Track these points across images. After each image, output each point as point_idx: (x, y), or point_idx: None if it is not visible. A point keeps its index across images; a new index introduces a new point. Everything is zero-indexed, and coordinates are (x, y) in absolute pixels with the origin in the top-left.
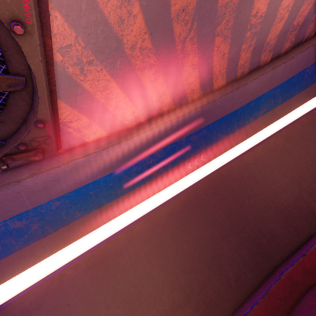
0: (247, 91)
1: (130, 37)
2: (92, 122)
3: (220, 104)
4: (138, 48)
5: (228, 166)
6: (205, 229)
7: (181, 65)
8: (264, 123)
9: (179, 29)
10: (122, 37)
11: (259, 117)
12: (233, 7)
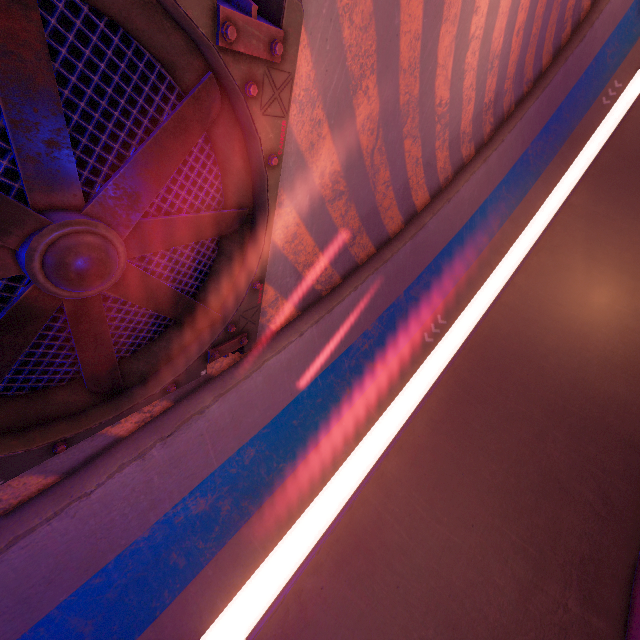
0: (462, 201)
1: (319, 163)
2: (278, 295)
3: (435, 228)
4: (327, 174)
5: (487, 320)
6: (503, 433)
7: (373, 186)
8: (508, 240)
9: (366, 141)
10: (311, 165)
11: (496, 234)
12: (415, 102)
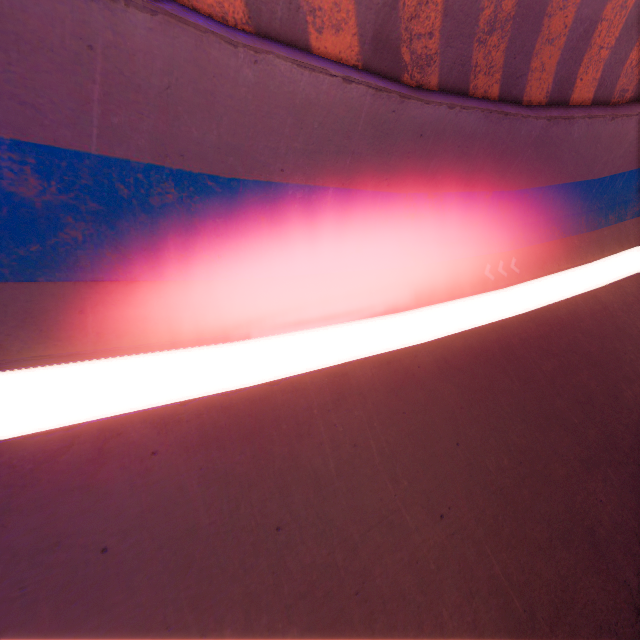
0: (623, 138)
1: None
2: None
3: (577, 140)
4: None
5: (569, 302)
6: (537, 431)
7: None
8: (637, 236)
9: None
10: None
11: (627, 220)
12: None
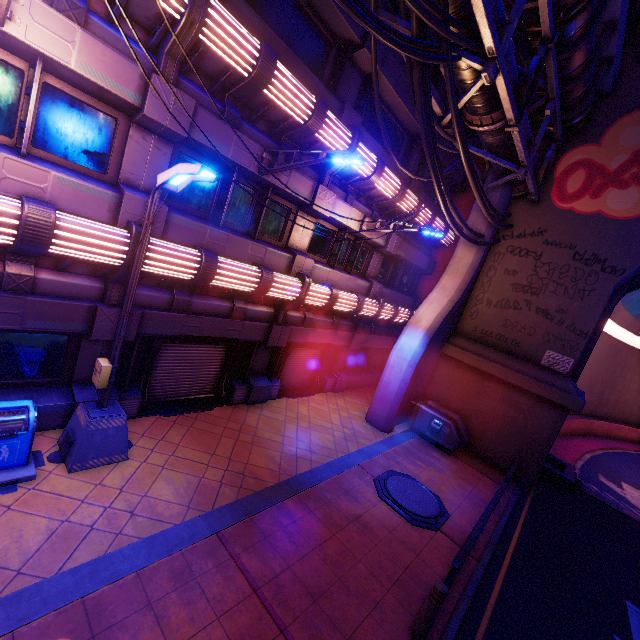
0: None
1: None
2: None
3: None
4: None
5: (639, 351)
6: (604, 370)
7: None
8: None
9: None
10: None
11: None
12: None
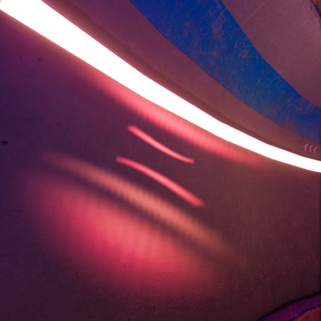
0: None
1: None
2: None
3: None
4: None
5: None
6: (293, 209)
7: None
8: None
9: None
10: None
11: None
12: None
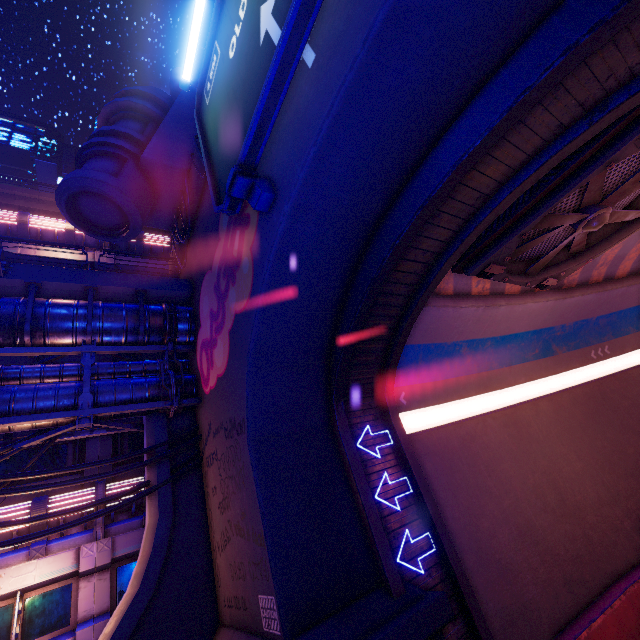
0: None
1: None
2: None
3: None
4: None
5: (639, 369)
6: (619, 433)
7: (638, 242)
8: None
9: None
10: None
11: None
12: None
